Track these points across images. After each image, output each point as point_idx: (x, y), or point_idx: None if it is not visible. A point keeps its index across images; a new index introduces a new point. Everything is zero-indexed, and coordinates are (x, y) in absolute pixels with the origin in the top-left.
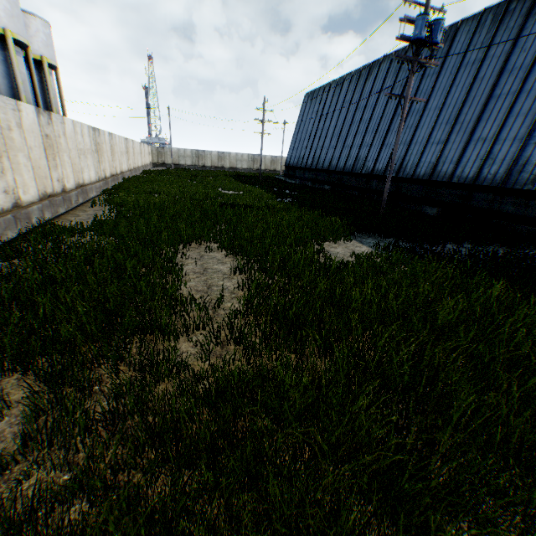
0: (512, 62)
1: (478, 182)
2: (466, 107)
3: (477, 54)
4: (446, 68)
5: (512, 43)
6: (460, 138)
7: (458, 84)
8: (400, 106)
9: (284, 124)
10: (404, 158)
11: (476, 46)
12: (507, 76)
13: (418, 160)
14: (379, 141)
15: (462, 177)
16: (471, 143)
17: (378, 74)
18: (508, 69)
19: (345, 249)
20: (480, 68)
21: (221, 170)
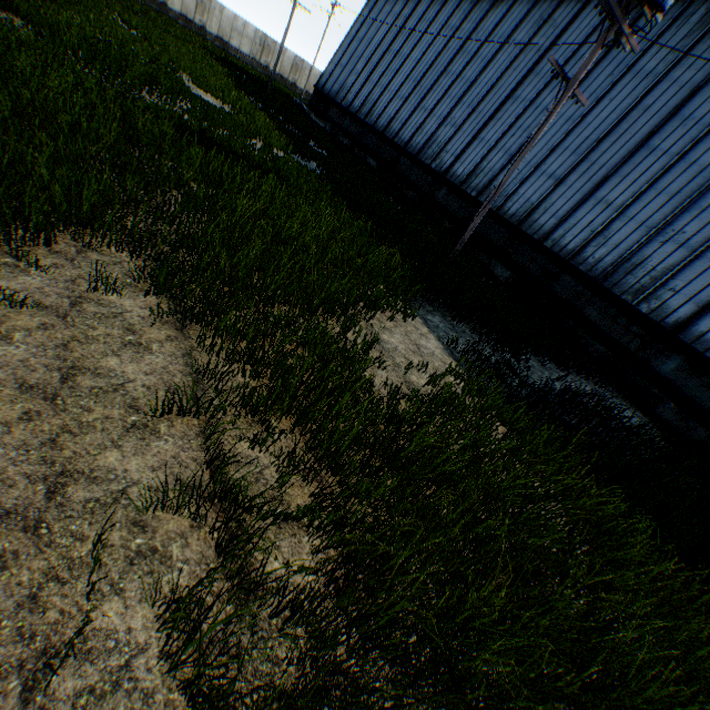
0: (694, 107)
1: (575, 261)
2: (609, 142)
3: (659, 65)
4: (611, 60)
5: (709, 75)
6: (580, 185)
7: (614, 98)
8: (524, 86)
9: (334, 7)
10: (497, 175)
11: (663, 49)
12: (678, 125)
13: (515, 189)
14: (474, 127)
15: (560, 244)
16: (591, 201)
17: (513, 7)
18: (684, 115)
19: (406, 338)
20: (652, 89)
21: (199, 34)
